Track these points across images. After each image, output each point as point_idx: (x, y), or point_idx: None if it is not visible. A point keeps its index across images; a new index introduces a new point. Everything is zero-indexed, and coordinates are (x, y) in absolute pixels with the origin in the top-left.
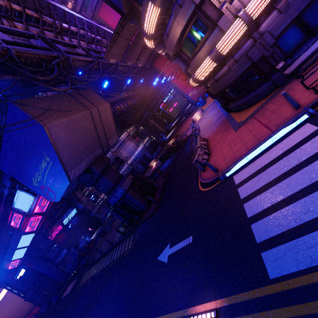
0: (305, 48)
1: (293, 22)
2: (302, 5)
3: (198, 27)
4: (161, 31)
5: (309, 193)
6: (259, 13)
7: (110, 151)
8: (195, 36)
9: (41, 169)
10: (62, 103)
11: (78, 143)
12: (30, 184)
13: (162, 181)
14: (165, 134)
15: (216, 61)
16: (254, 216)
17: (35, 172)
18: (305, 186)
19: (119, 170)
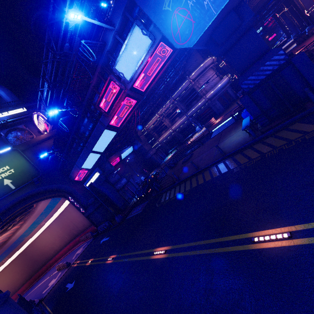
0: None
1: None
2: None
3: None
4: None
5: None
6: None
7: (188, 79)
8: None
9: None
10: None
11: None
12: (156, 8)
13: None
14: None
15: None
16: None
17: None
18: None
19: (189, 108)
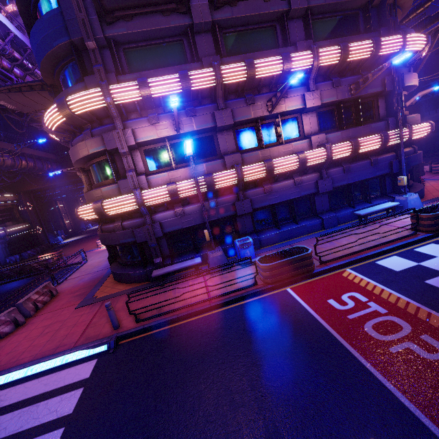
0: (184, 259)
1: (187, 229)
2: (193, 222)
3: (108, 167)
4: (69, 135)
5: None
6: (155, 203)
7: None
8: (102, 172)
9: None
10: None
11: None
12: None
13: None
14: (67, 235)
15: (98, 214)
16: None
17: None
18: None
19: None
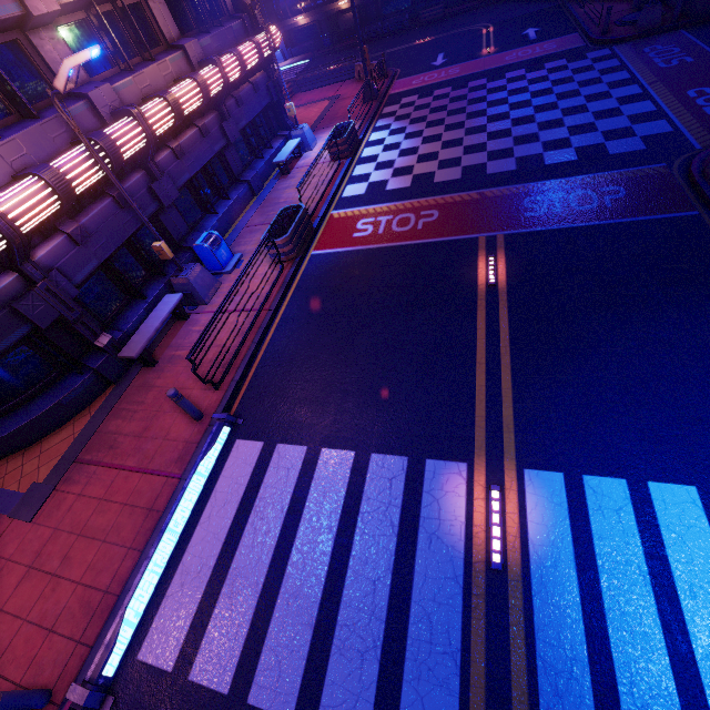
0: (136, 316)
1: (99, 267)
2: (111, 245)
3: None
4: None
5: (348, 552)
6: (33, 226)
7: None
8: None
9: None
10: None
11: None
12: None
13: None
14: None
15: None
16: (303, 699)
17: None
18: (333, 545)
19: None
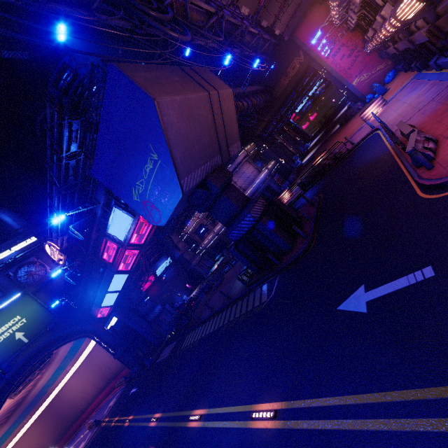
0: None
1: None
2: None
3: None
4: None
5: None
6: None
7: None
8: None
9: (145, 173)
10: (173, 77)
11: (193, 139)
12: (128, 198)
13: (312, 211)
14: (300, 157)
15: None
16: None
17: (136, 179)
18: None
19: None
